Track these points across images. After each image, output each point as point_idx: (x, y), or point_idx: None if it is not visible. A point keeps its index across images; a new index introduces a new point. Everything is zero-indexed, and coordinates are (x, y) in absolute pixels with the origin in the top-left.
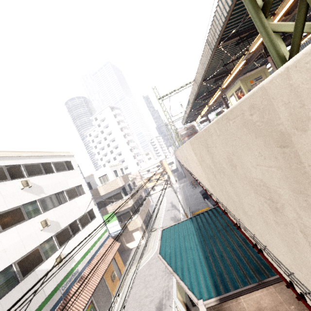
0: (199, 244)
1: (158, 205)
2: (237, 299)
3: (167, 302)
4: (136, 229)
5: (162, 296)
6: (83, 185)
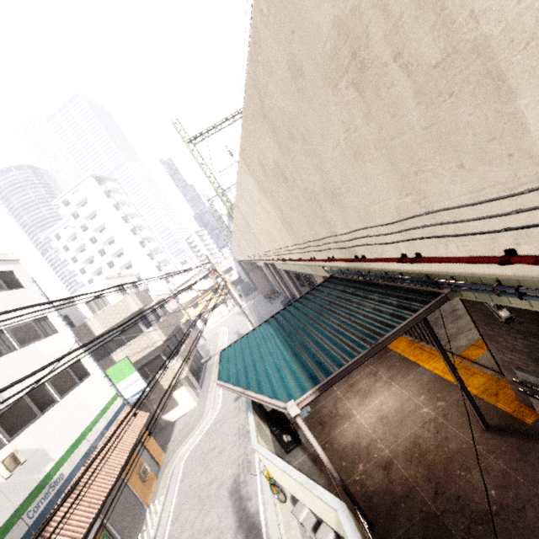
0: (283, 343)
1: (215, 342)
2: (351, 417)
3: (248, 475)
4: (179, 384)
5: (237, 472)
6: (51, 318)
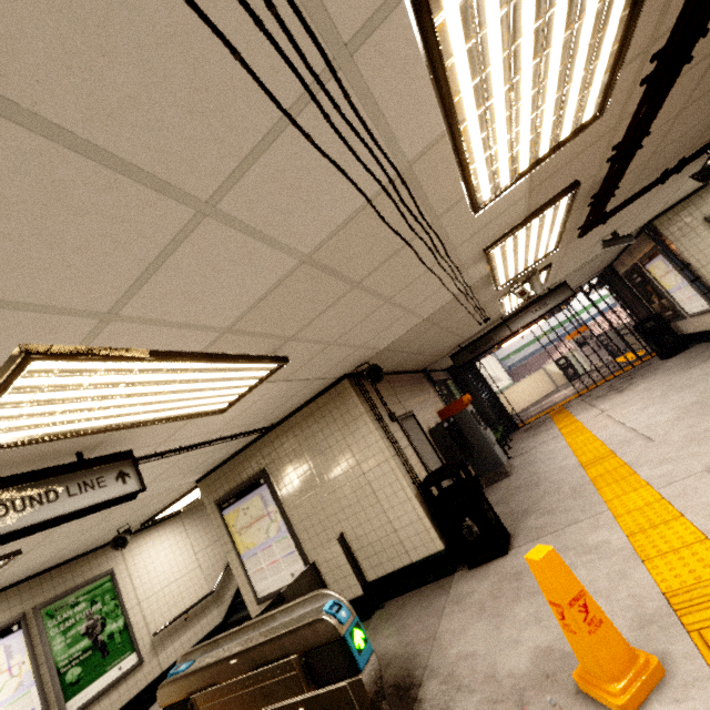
0: None
1: None
2: (566, 390)
3: None
4: None
5: None
6: None
